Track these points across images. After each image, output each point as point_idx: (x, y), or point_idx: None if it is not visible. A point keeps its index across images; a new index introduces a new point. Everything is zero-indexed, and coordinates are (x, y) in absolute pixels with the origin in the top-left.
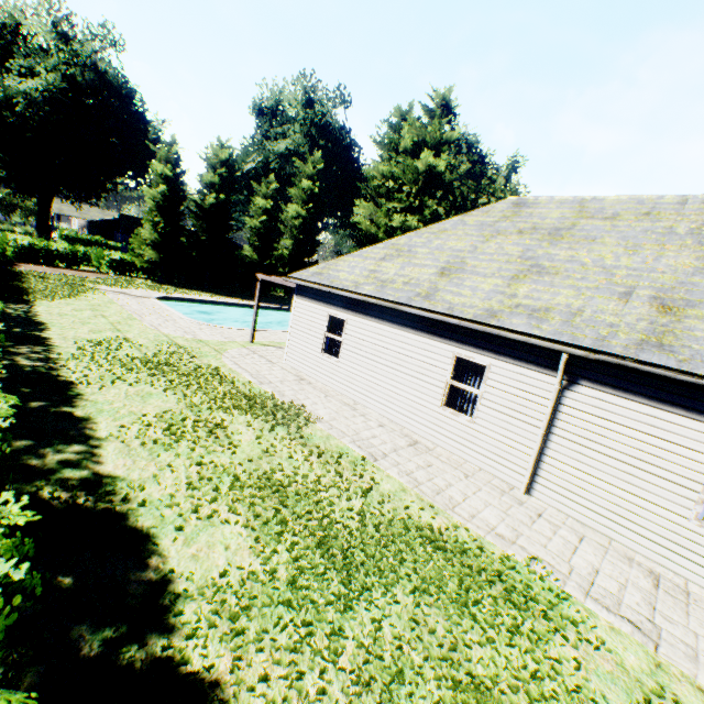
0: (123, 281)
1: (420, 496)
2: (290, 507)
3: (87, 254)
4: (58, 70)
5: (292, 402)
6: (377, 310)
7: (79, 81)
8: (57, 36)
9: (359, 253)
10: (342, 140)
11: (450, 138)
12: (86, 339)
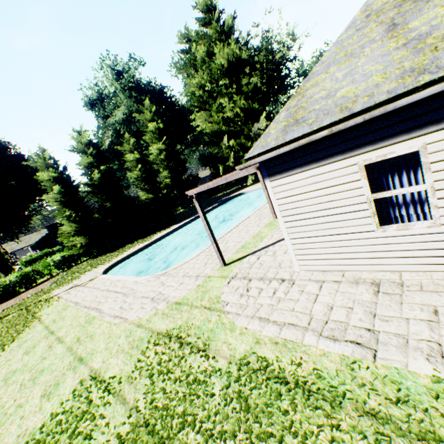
0: (71, 273)
1: None
2: None
3: (35, 270)
4: None
5: None
6: None
7: None
8: None
9: (322, 65)
10: (154, 89)
11: (228, 28)
12: (34, 434)
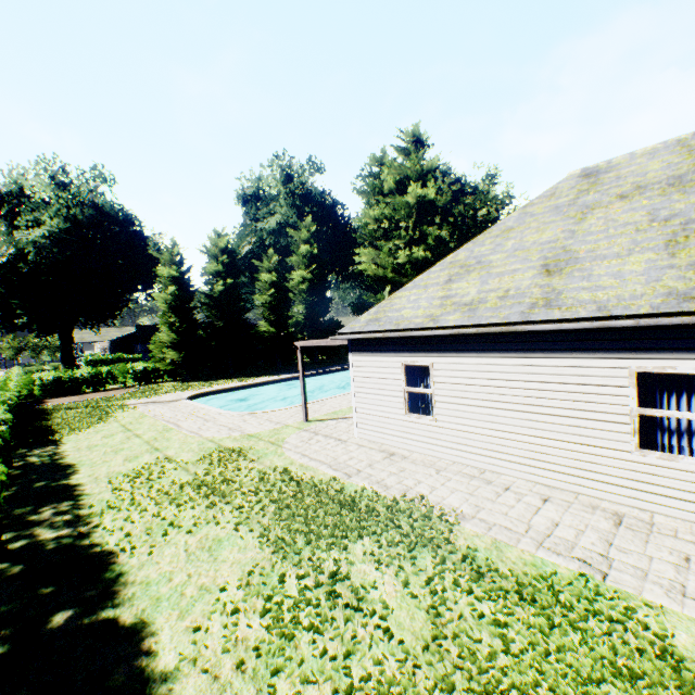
0: (150, 389)
1: None
2: None
3: (111, 372)
4: (61, 215)
5: (404, 495)
6: (475, 341)
7: (81, 219)
8: (56, 186)
9: (412, 284)
10: (325, 202)
11: (431, 166)
12: (121, 473)
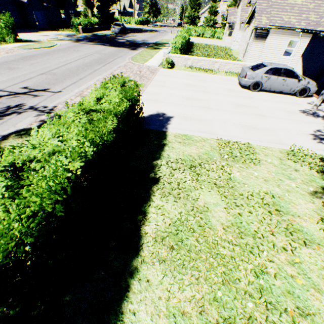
0: None
1: None
2: None
3: None
4: None
5: None
6: None
7: None
8: None
9: None
10: None
11: None
12: None
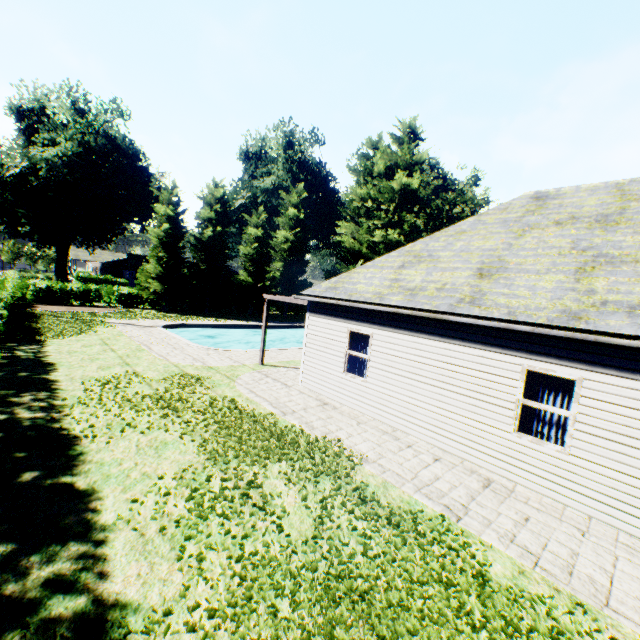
0: (131, 312)
1: (551, 582)
2: (389, 638)
3: (98, 291)
4: (76, 139)
5: (325, 436)
6: (409, 322)
7: (93, 146)
8: (75, 112)
9: (372, 263)
10: (319, 173)
11: (419, 159)
12: (94, 377)
